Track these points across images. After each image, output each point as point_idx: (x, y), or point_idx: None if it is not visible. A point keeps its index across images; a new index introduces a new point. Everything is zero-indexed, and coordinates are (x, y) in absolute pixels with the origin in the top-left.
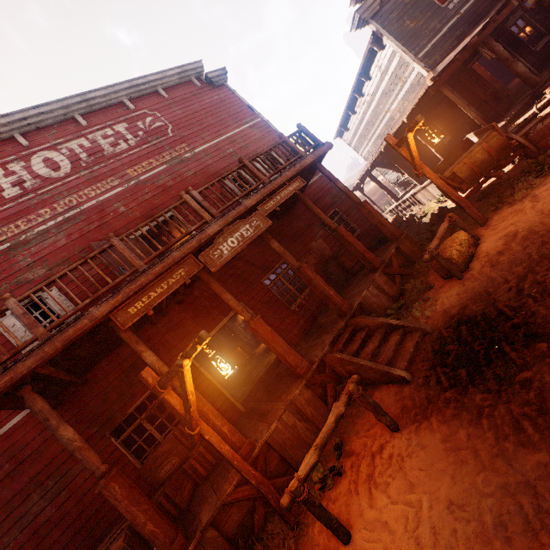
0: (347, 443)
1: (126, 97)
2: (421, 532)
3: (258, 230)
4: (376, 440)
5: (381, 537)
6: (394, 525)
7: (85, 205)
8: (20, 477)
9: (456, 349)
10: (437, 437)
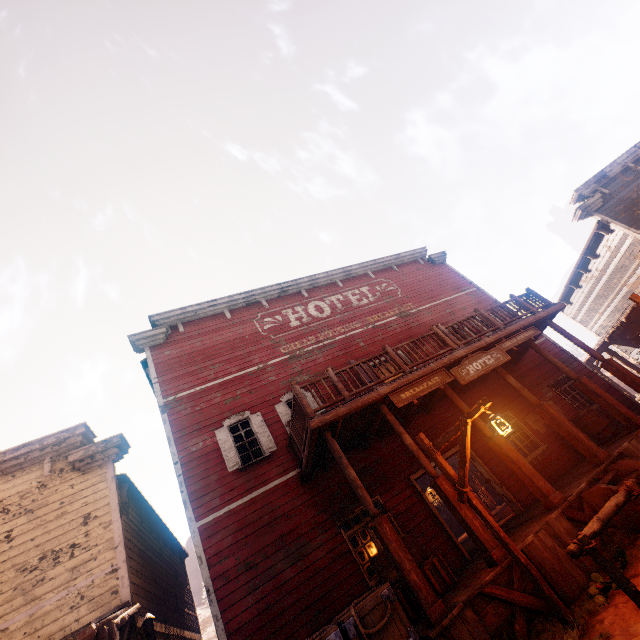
0: (630, 569)
1: (370, 270)
2: None
3: (498, 361)
4: None
5: None
6: None
7: (337, 338)
8: (273, 531)
9: None
10: None
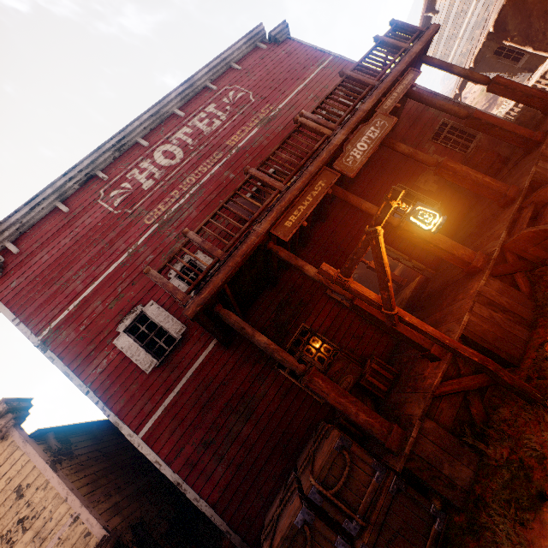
0: None
1: (208, 81)
2: None
3: (384, 130)
4: None
5: None
6: None
7: (202, 180)
8: (216, 403)
9: None
10: None
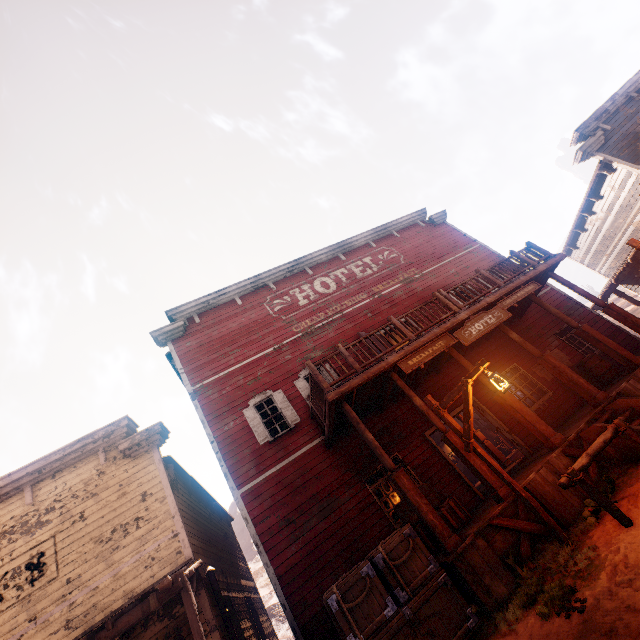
0: (620, 493)
1: (371, 240)
2: None
3: (499, 319)
4: None
5: None
6: None
7: (345, 311)
8: (306, 491)
9: None
10: None
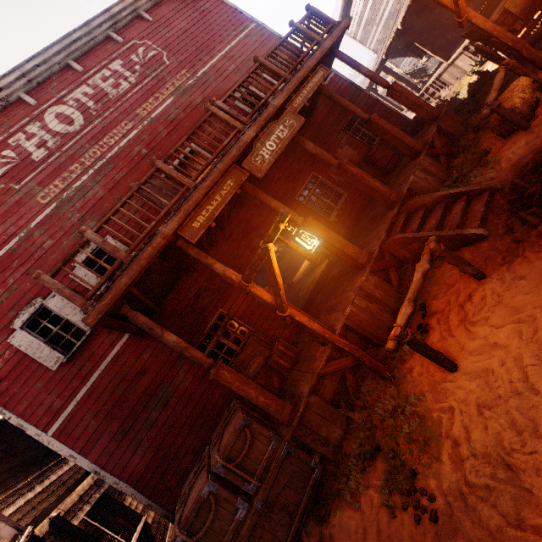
0: (426, 307)
1: (111, 30)
2: (541, 334)
3: (293, 130)
4: (461, 293)
5: (492, 354)
6: (506, 341)
7: (109, 154)
8: (134, 392)
9: (540, 189)
10: (538, 264)
